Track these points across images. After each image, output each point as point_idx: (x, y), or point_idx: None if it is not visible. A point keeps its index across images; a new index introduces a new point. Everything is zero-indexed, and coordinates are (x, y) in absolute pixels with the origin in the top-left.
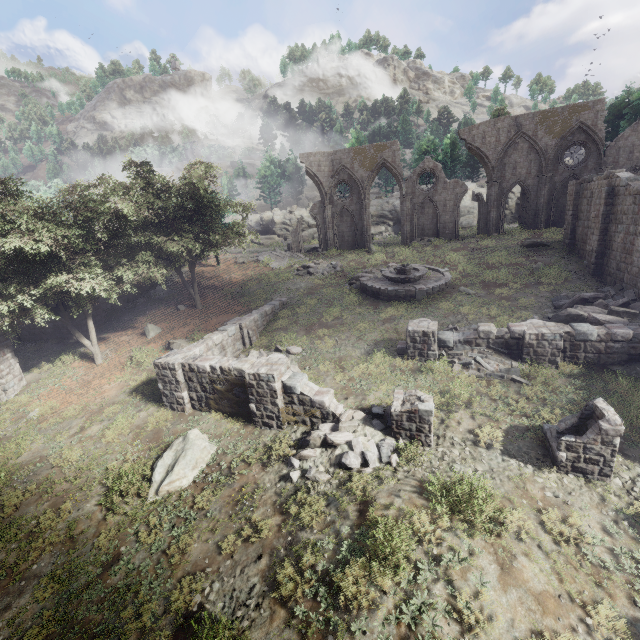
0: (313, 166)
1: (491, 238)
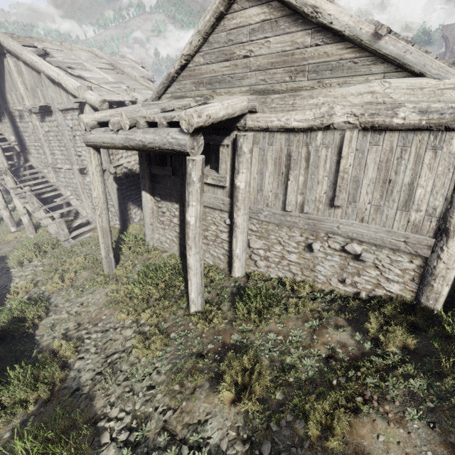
0: (447, 32)
1: None
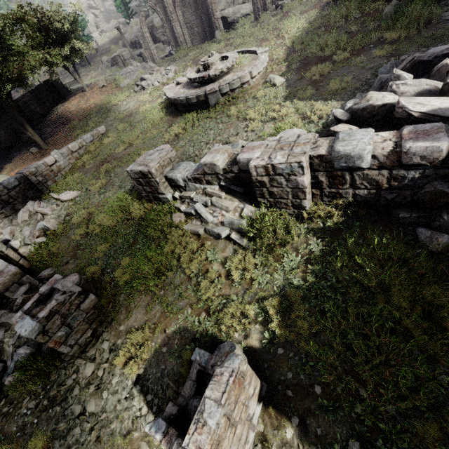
0: None
1: None
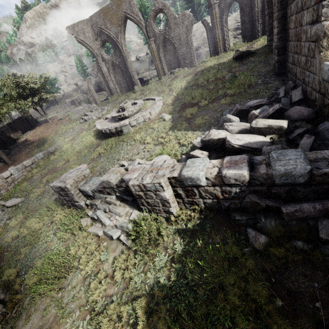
0: (80, 35)
1: (216, 58)
